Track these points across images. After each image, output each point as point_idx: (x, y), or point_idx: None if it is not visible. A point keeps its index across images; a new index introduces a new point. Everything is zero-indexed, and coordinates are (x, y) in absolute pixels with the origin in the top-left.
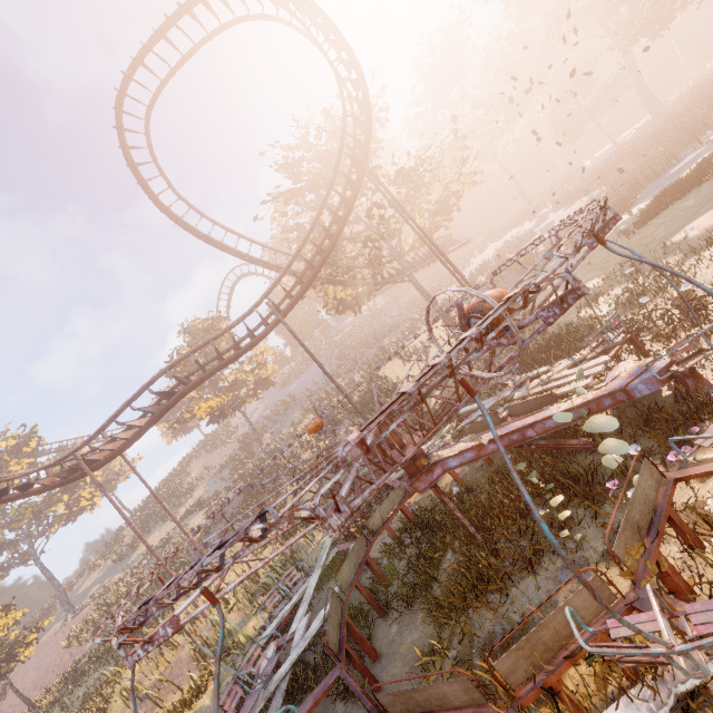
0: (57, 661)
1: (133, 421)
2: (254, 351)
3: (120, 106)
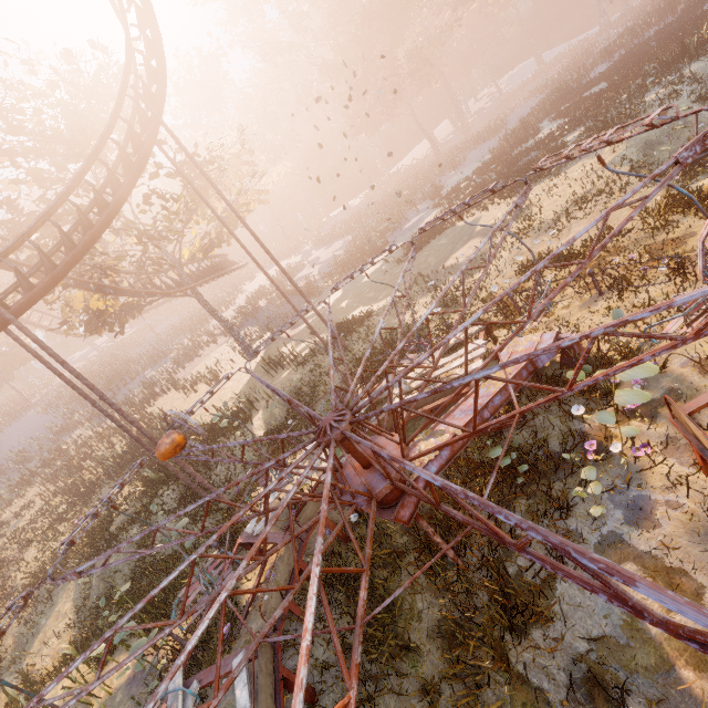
0: None
1: None
2: None
3: None
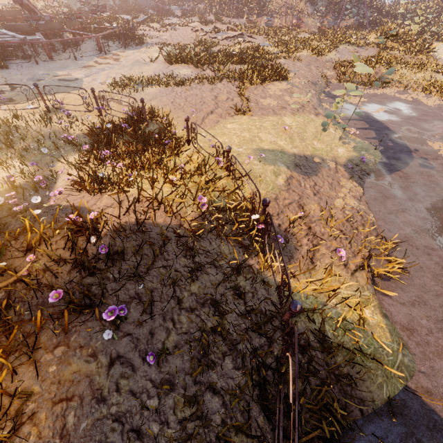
0: None
1: None
2: None
3: None
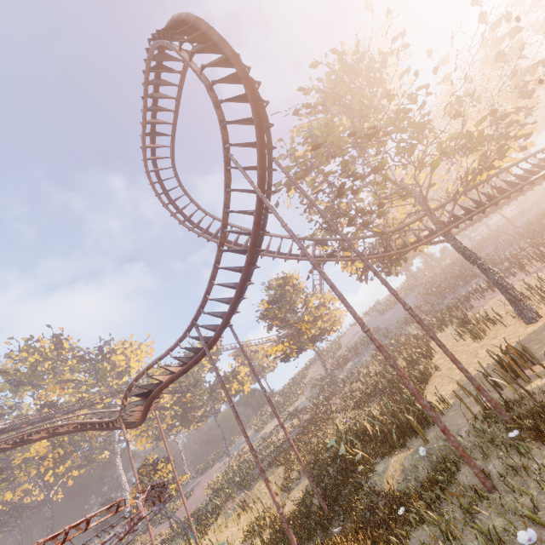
0: (201, 496)
1: (136, 406)
2: (323, 299)
3: (146, 170)
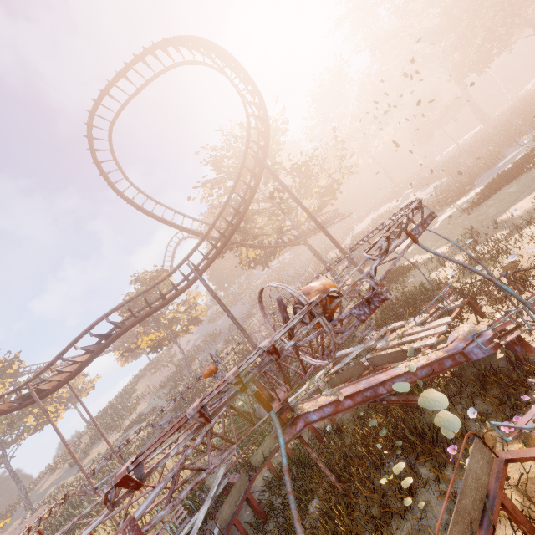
0: None
1: (76, 357)
2: (188, 295)
3: (90, 122)
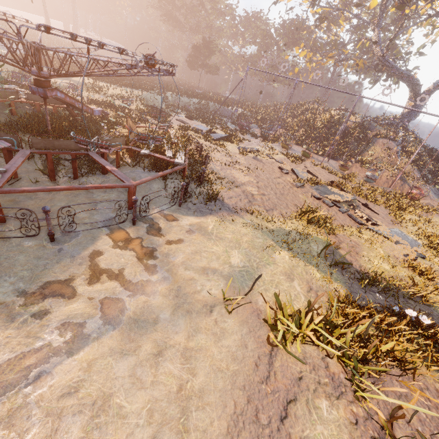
0: None
1: None
2: None
3: None
